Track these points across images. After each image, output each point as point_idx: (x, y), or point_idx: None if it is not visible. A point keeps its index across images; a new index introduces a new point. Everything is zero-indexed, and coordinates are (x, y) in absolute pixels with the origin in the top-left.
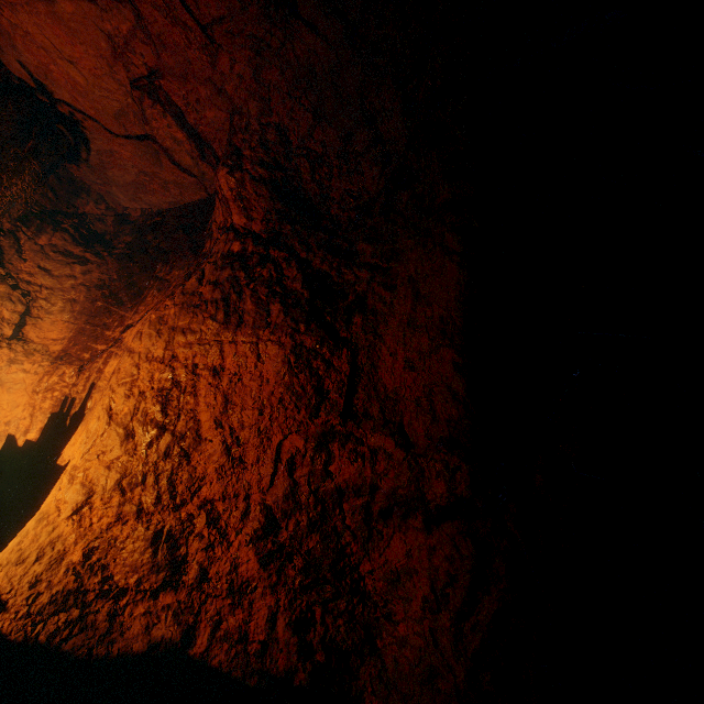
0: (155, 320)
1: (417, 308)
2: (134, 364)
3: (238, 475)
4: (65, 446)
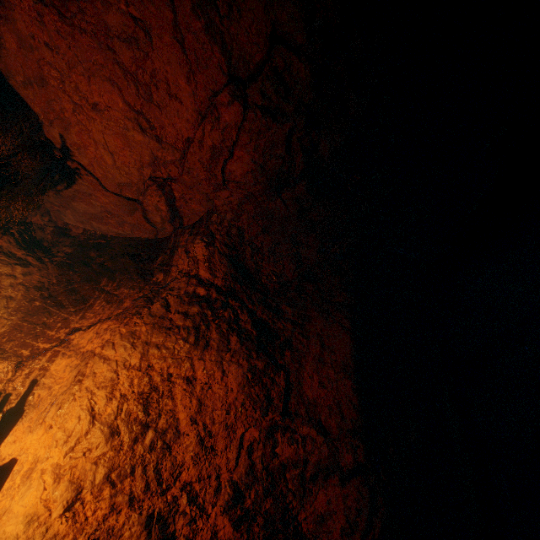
0: (127, 334)
1: (324, 352)
2: (113, 370)
3: (210, 460)
4: None
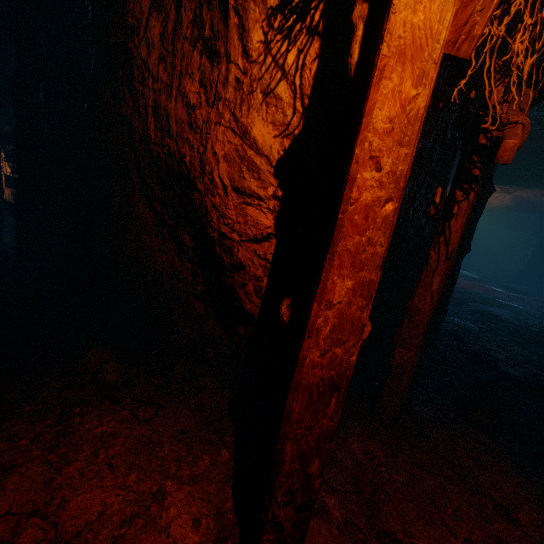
0: None
1: None
2: None
3: None
4: None
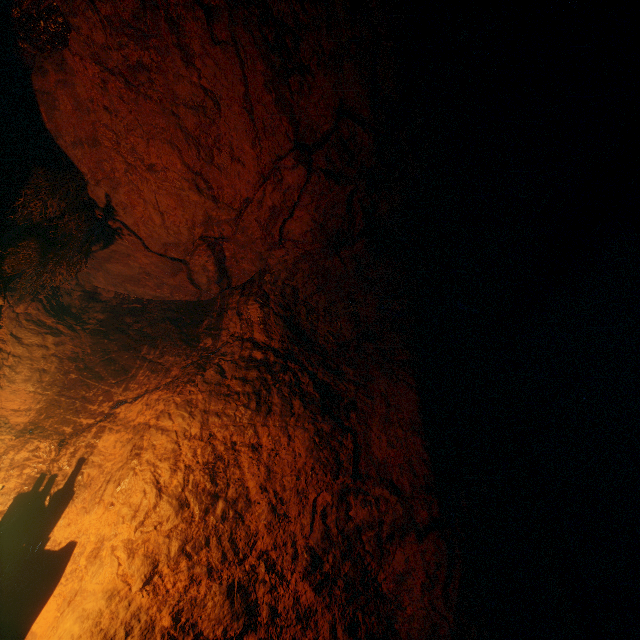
0: (183, 403)
1: (390, 411)
2: (173, 441)
3: (284, 528)
4: (52, 528)
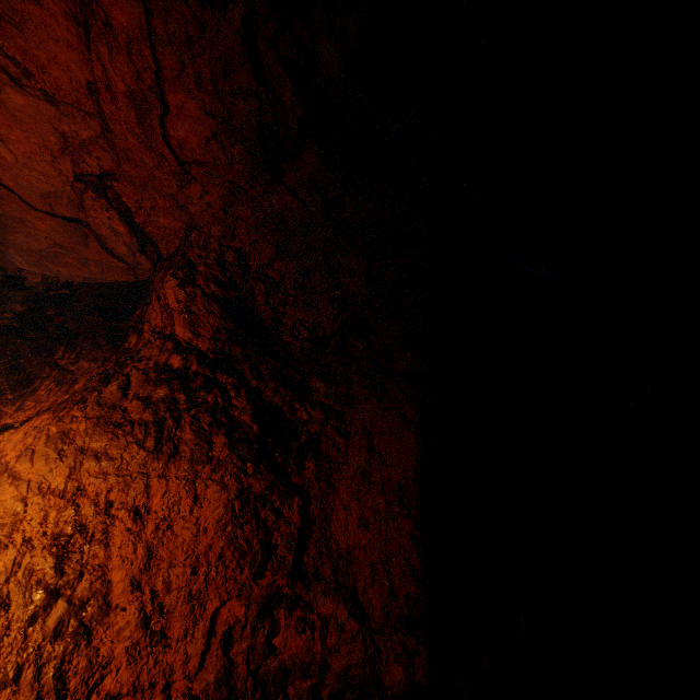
0: (56, 435)
1: (372, 462)
2: (19, 497)
3: (157, 656)
4: None
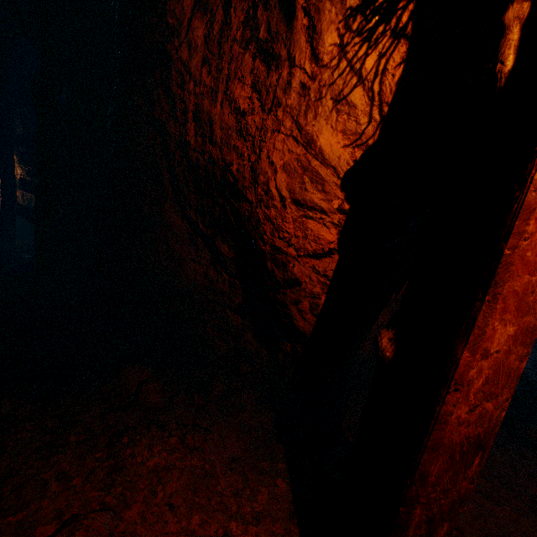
0: None
1: None
2: None
3: None
4: None
